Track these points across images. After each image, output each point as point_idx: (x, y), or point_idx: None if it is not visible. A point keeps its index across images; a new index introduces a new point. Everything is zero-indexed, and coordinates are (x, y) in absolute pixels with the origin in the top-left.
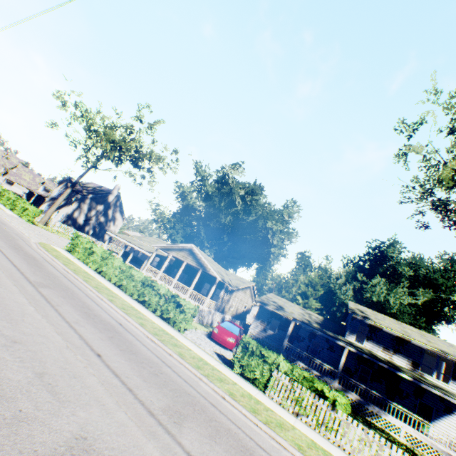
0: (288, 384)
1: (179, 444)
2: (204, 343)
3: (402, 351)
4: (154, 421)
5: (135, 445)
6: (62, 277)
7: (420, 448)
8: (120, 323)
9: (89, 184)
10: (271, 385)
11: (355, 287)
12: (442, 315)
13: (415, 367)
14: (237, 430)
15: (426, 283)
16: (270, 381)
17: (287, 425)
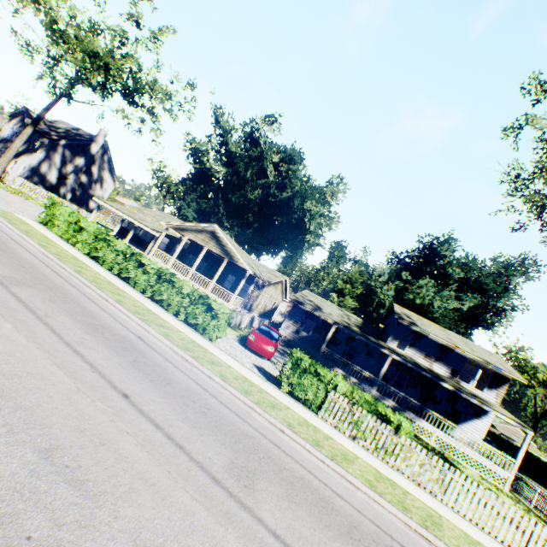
0: (347, 406)
1: (261, 523)
2: (239, 353)
3: (443, 359)
4: (223, 493)
5: (212, 546)
6: (42, 267)
7: (447, 450)
8: (139, 336)
9: (59, 124)
10: (325, 406)
11: (397, 287)
12: (482, 321)
13: (454, 375)
14: (309, 477)
15: (474, 288)
16: (325, 403)
17: (350, 454)
